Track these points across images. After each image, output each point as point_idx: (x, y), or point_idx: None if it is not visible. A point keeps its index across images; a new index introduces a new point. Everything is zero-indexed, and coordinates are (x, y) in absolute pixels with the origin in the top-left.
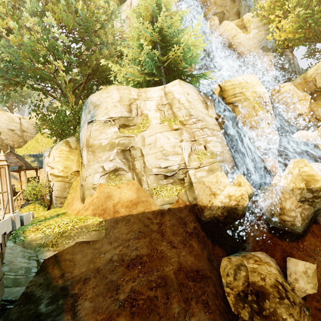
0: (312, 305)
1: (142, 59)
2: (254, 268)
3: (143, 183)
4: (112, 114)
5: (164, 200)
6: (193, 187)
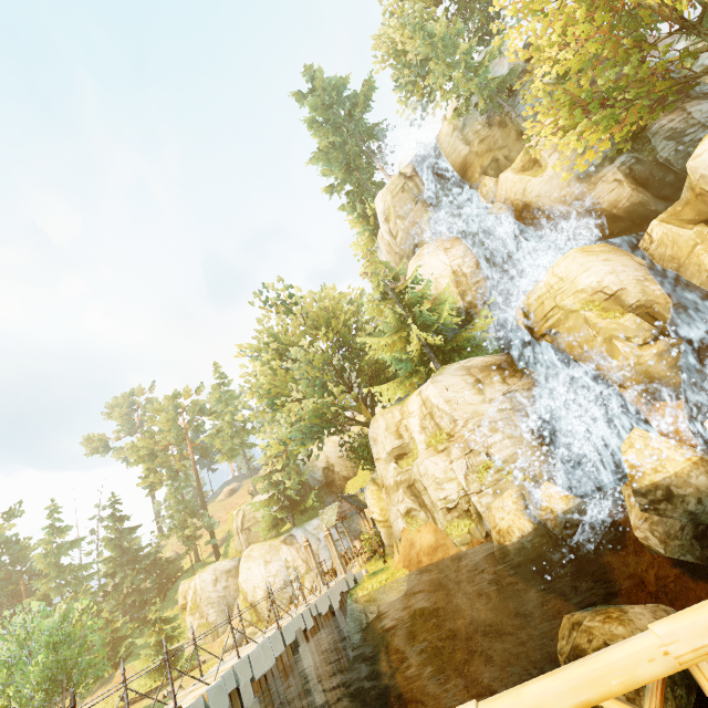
0: None
1: (393, 366)
2: (590, 626)
3: (437, 522)
4: (386, 448)
5: (457, 541)
6: (483, 519)
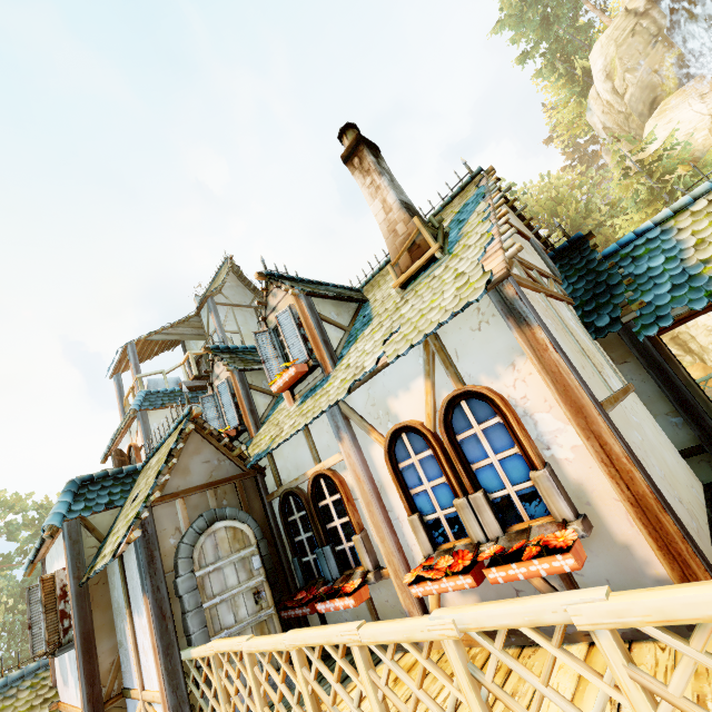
0: None
1: None
2: None
3: (706, 362)
4: None
5: None
6: None
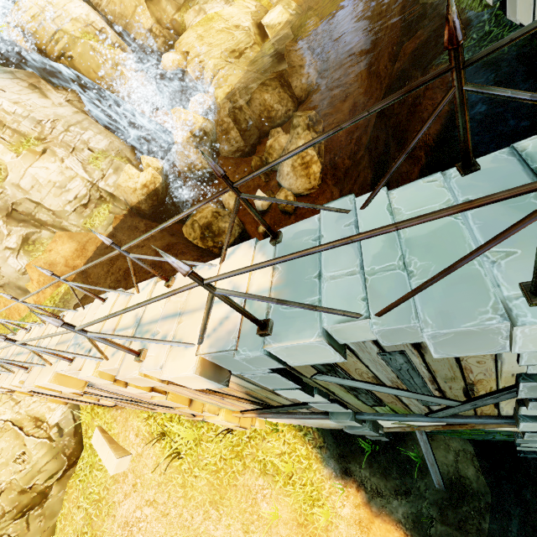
0: (242, 210)
1: None
2: (200, 217)
3: (69, 229)
4: None
5: (104, 225)
6: (116, 197)
